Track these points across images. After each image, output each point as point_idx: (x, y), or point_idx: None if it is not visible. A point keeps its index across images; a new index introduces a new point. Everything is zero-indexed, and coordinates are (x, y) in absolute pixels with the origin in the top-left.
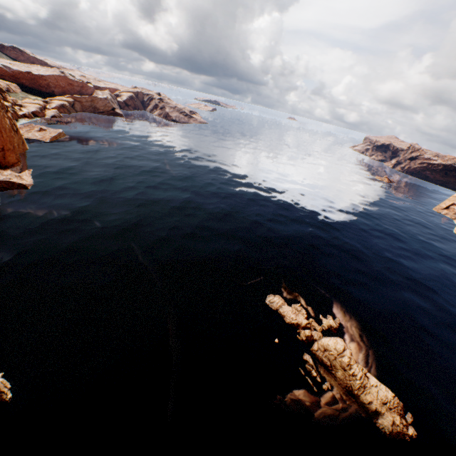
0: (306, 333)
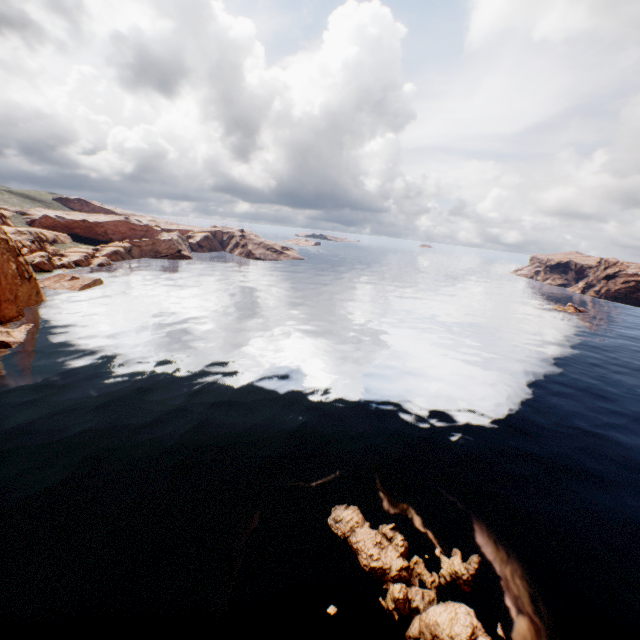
0: (394, 593)
